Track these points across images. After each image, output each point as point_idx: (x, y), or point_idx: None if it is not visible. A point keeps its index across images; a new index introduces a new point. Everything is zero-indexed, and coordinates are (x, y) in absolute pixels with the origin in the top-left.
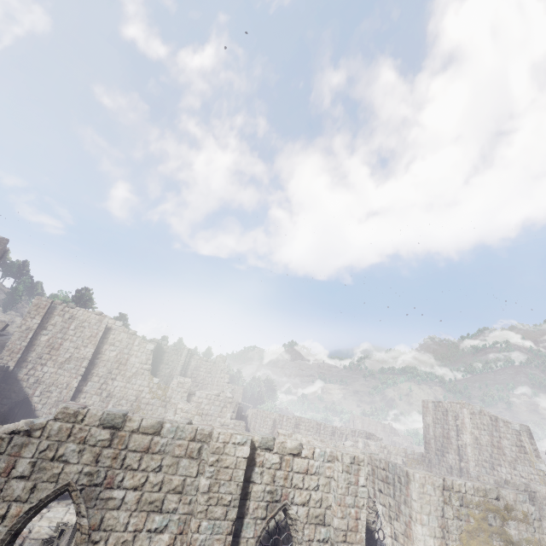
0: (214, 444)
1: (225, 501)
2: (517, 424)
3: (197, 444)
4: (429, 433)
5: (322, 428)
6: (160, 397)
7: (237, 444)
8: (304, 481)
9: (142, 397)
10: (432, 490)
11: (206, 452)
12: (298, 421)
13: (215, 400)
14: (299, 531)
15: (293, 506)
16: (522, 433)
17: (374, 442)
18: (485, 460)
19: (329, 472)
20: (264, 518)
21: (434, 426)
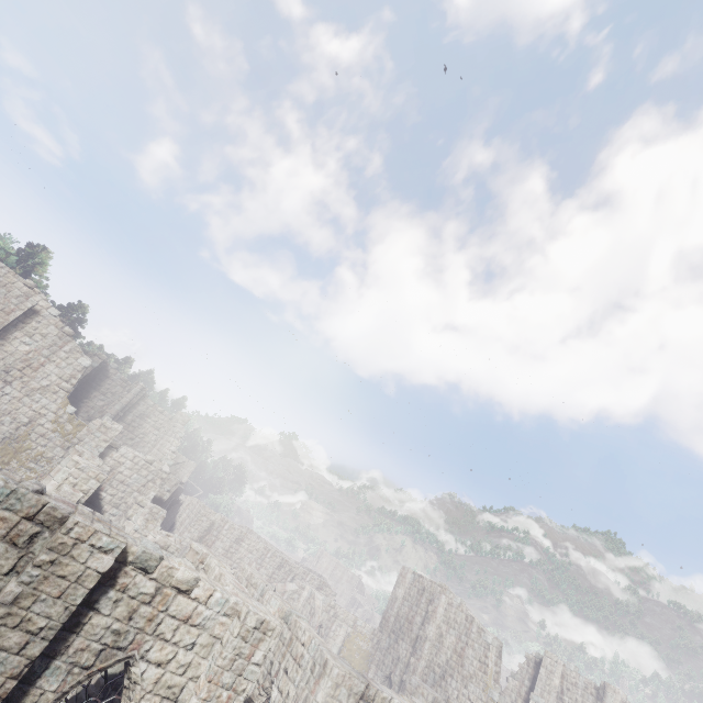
0: (60, 536)
1: (33, 626)
2: (491, 636)
3: (33, 527)
4: (393, 609)
5: (269, 555)
6: (67, 433)
7: (98, 548)
8: (177, 632)
9: (40, 423)
10: (347, 696)
11: (43, 543)
12: (242, 536)
13: (143, 468)
14: (133, 700)
15: (141, 662)
16: (492, 649)
17: (324, 596)
18: (440, 664)
19: (220, 630)
20: (88, 667)
21: (402, 603)
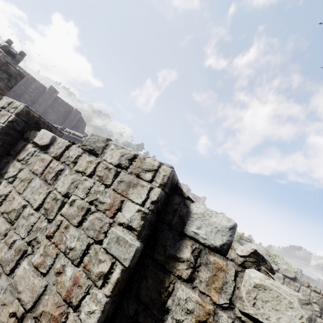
0: None
1: None
2: None
3: None
4: None
5: None
6: None
7: None
8: None
9: None
10: None
11: None
12: None
13: None
14: None
15: None
16: None
17: None
18: None
19: None
20: None
21: None
